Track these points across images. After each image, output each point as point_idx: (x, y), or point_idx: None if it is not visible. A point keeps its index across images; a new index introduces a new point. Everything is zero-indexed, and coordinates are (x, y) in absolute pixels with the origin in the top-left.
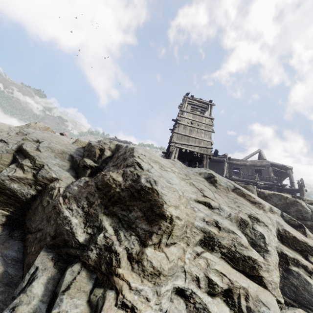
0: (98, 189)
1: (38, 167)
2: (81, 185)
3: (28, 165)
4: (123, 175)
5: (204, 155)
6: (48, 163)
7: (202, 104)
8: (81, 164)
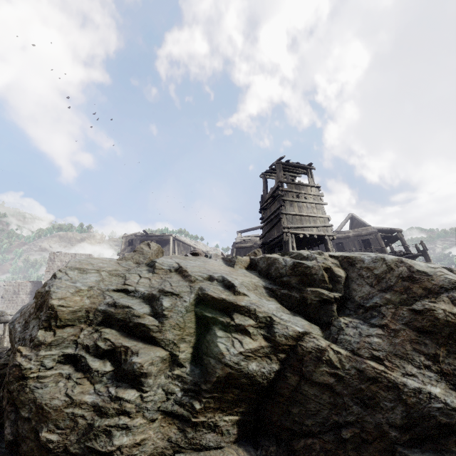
0: (424, 333)
1: (264, 322)
2: (381, 333)
3: (251, 324)
4: (455, 304)
5: (326, 237)
6: (271, 311)
7: (297, 169)
8: (313, 298)
